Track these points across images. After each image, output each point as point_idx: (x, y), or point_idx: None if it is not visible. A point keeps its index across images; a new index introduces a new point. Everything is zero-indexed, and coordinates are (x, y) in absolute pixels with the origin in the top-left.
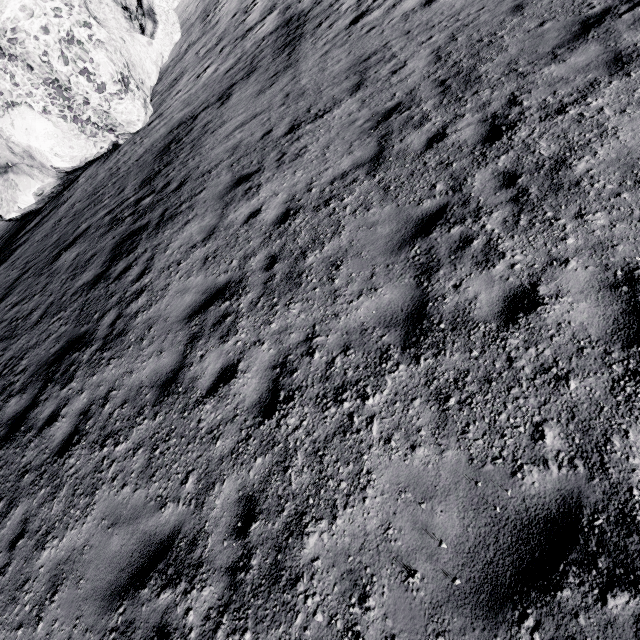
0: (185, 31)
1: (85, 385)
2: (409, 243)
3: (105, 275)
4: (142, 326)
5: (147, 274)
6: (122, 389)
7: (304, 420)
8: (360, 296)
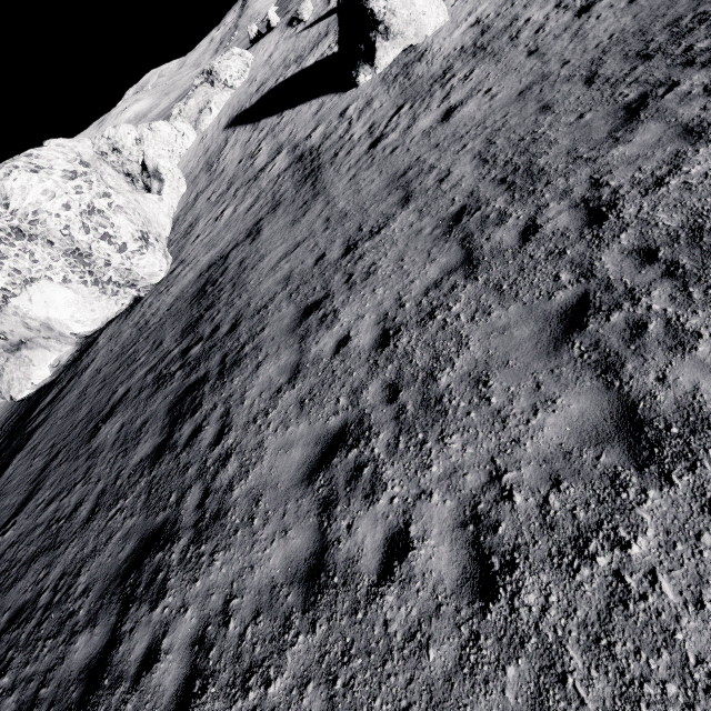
0: (190, 183)
1: (187, 598)
2: (564, 341)
3: (169, 444)
4: (245, 500)
5: (227, 433)
6: (246, 594)
7: (549, 594)
8: (536, 412)
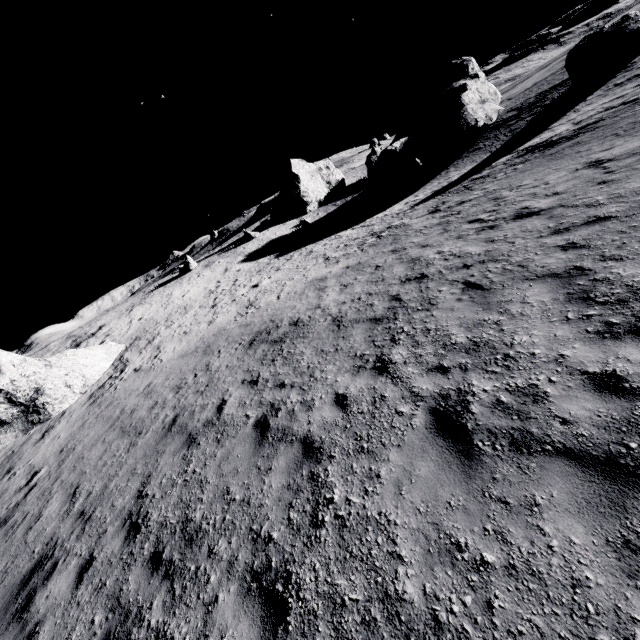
0: None
1: None
2: None
3: None
4: None
5: None
6: None
7: None
8: None
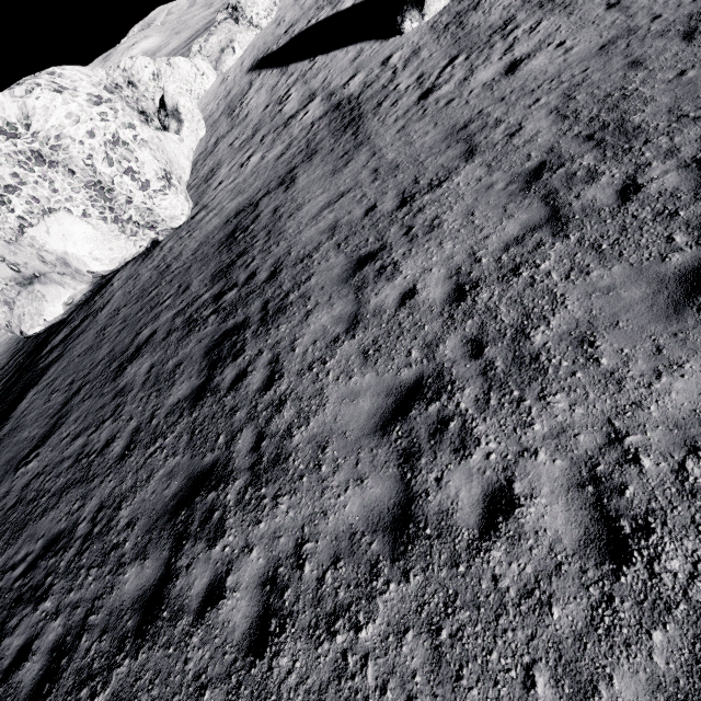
0: (209, 127)
1: (250, 538)
2: (687, 305)
3: (210, 387)
4: (308, 447)
5: (279, 379)
6: (321, 539)
7: (698, 562)
8: (660, 376)
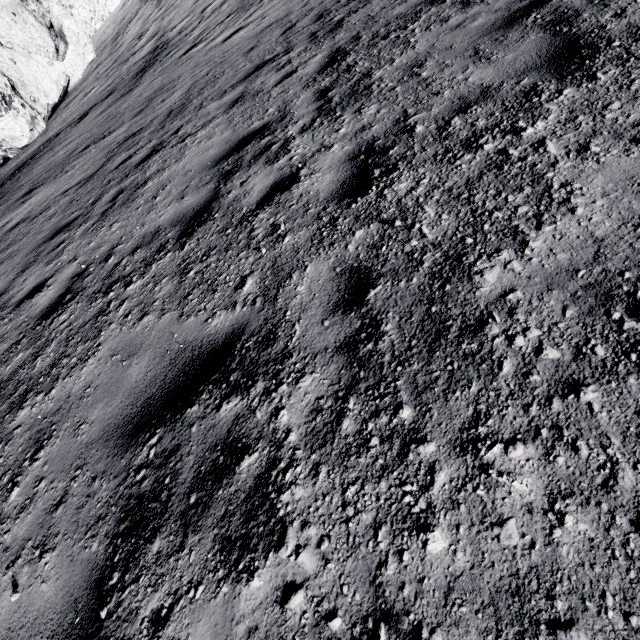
0: (100, 52)
1: None
2: (39, 247)
3: None
4: None
5: None
6: None
7: None
8: None
